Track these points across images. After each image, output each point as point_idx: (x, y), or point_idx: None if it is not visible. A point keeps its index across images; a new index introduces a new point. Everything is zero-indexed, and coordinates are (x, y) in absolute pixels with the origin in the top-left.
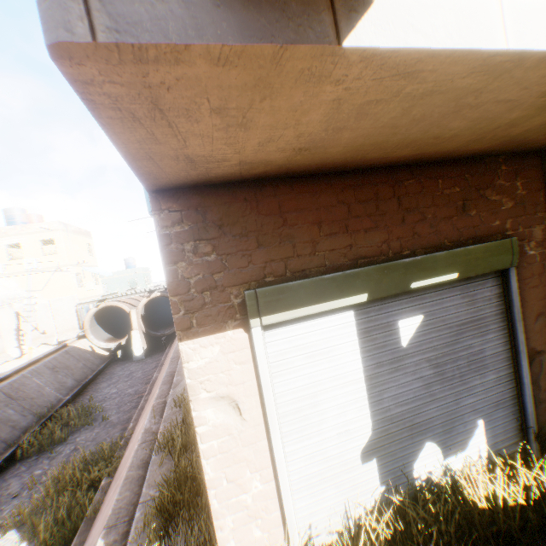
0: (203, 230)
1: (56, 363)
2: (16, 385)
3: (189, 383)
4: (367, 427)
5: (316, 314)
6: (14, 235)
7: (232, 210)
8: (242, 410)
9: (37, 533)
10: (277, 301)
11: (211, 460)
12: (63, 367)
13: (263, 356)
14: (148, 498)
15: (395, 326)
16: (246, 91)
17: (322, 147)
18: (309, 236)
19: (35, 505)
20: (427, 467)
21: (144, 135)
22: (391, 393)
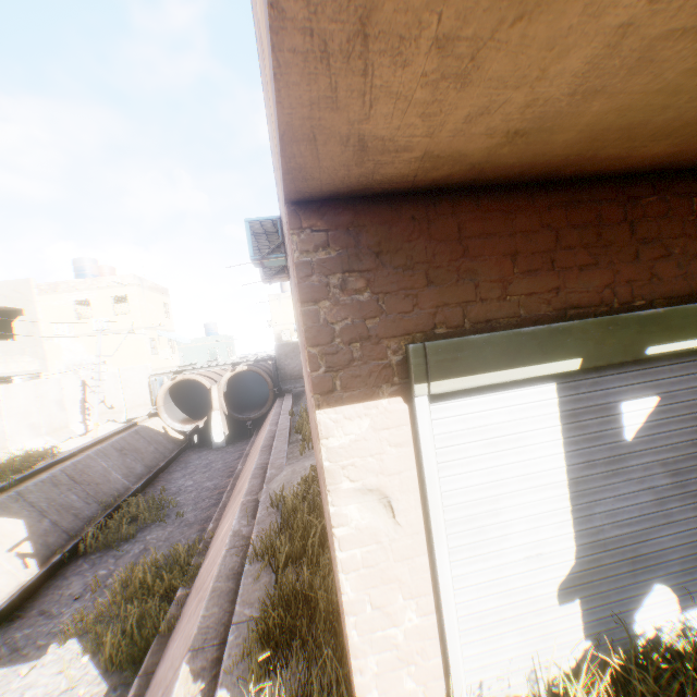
0: (355, 259)
1: (124, 444)
2: (80, 466)
3: (328, 467)
4: (567, 553)
5: (501, 384)
6: (83, 289)
7: (394, 232)
8: (396, 511)
9: (101, 646)
10: (453, 361)
11: (351, 575)
12: (132, 449)
13: (428, 437)
14: (242, 619)
15: (615, 410)
16: (502, 0)
17: (549, 130)
18: (498, 273)
19: (99, 612)
20: (654, 620)
21: (323, 91)
22: (604, 507)
